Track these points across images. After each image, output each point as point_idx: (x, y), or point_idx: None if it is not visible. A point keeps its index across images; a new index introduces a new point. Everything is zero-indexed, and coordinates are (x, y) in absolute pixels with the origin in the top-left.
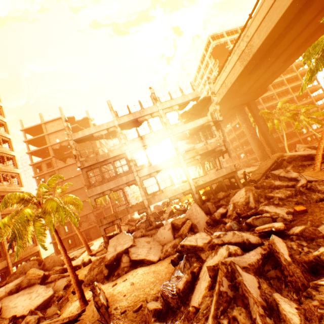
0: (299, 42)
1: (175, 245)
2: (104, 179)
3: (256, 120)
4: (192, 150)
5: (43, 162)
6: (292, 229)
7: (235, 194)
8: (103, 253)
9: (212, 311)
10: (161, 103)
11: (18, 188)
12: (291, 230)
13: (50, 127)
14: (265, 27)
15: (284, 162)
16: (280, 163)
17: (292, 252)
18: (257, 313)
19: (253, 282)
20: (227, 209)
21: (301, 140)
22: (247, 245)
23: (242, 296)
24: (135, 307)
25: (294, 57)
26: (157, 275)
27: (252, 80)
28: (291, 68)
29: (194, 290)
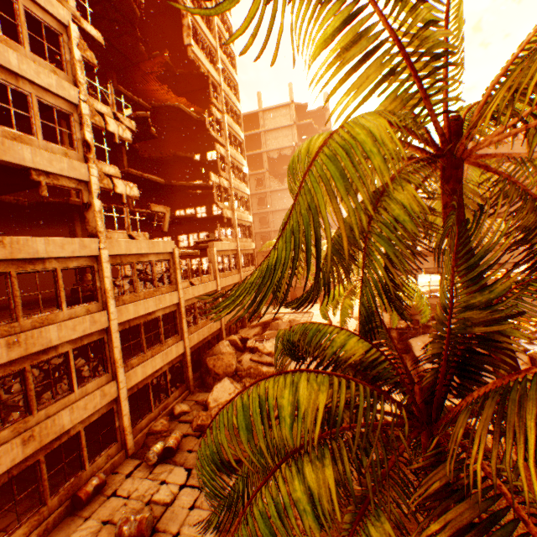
0: None
1: None
2: None
3: None
4: None
5: (251, 176)
6: None
7: None
8: None
9: None
10: None
11: (248, 216)
12: None
13: (270, 120)
14: None
15: None
16: None
17: None
18: None
19: None
20: None
21: None
22: None
23: None
24: None
25: None
26: None
27: None
28: None
29: None
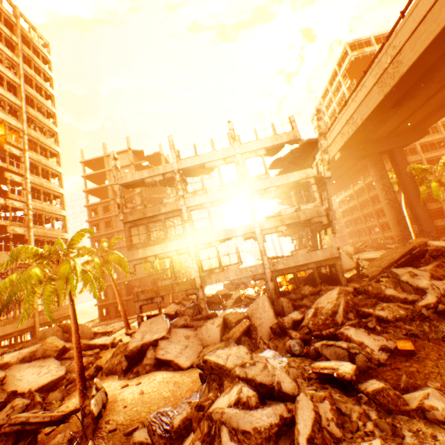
0: None
1: None
2: (149, 241)
3: (400, 179)
4: (275, 217)
5: (99, 205)
6: (368, 382)
7: (324, 294)
8: None
9: None
10: (241, 144)
11: (62, 233)
12: (365, 384)
13: None
14: (425, 32)
15: (427, 255)
16: (420, 254)
17: (344, 425)
18: None
19: None
20: (303, 316)
21: None
22: (276, 392)
23: None
24: (130, 427)
25: None
26: (176, 389)
27: (401, 116)
28: None
29: (188, 436)
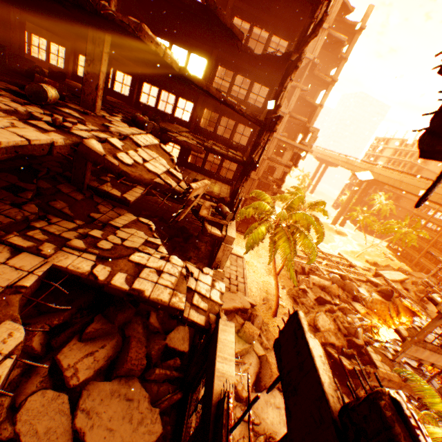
0: None
1: None
2: None
3: None
4: None
5: None
6: None
7: None
8: None
9: None
10: None
11: None
12: None
13: None
14: None
15: None
16: None
17: None
18: None
19: None
20: None
21: None
22: None
23: None
24: None
25: None
26: None
27: None
28: None
29: None
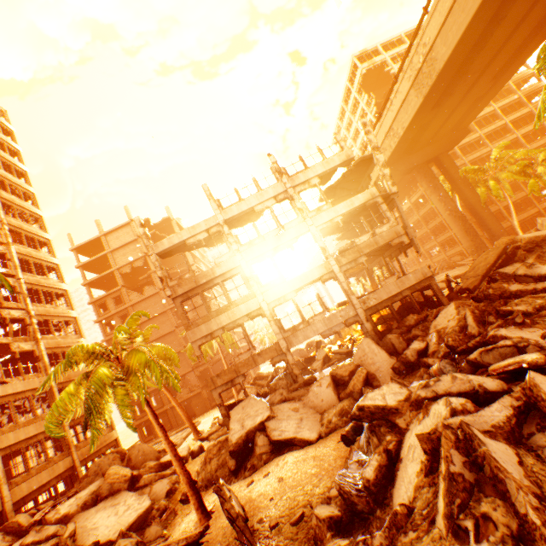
0: (520, 40)
1: (343, 411)
2: (211, 313)
3: (455, 186)
4: (350, 249)
5: (108, 297)
6: None
7: (438, 315)
8: (219, 436)
9: (441, 508)
10: (290, 177)
11: (77, 340)
12: None
13: (114, 240)
14: (455, 24)
15: (519, 252)
16: (511, 254)
17: None
18: (528, 505)
19: (508, 455)
20: (426, 343)
21: (543, 211)
22: (481, 396)
23: (493, 479)
24: (293, 516)
25: (512, 68)
26: (320, 462)
27: (441, 117)
28: (508, 88)
29: (395, 480)
